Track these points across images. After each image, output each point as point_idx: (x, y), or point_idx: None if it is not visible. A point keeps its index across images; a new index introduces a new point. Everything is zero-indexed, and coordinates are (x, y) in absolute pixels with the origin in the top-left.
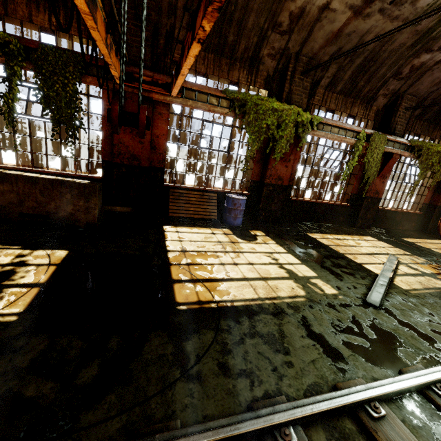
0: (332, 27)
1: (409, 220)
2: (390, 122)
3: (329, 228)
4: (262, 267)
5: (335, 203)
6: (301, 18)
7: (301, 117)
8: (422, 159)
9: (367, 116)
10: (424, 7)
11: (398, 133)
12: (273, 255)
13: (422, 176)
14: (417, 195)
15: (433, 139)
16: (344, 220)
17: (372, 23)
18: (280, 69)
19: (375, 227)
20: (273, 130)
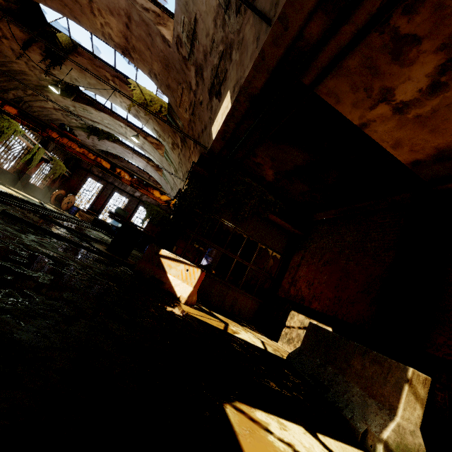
0: (45, 105)
1: (38, 192)
2: (48, 145)
3: (4, 183)
4: (8, 190)
5: (9, 171)
6: (36, 96)
7: (18, 129)
8: (55, 166)
9: (39, 137)
10: (73, 122)
11: (49, 151)
12: (4, 187)
13: (52, 173)
14: (45, 180)
15: (59, 158)
16: (9, 181)
17: (58, 114)
18: (14, 101)
19: (22, 190)
20: (5, 129)
